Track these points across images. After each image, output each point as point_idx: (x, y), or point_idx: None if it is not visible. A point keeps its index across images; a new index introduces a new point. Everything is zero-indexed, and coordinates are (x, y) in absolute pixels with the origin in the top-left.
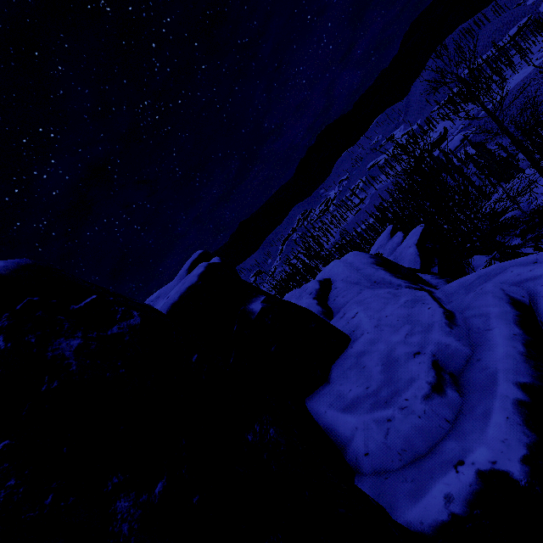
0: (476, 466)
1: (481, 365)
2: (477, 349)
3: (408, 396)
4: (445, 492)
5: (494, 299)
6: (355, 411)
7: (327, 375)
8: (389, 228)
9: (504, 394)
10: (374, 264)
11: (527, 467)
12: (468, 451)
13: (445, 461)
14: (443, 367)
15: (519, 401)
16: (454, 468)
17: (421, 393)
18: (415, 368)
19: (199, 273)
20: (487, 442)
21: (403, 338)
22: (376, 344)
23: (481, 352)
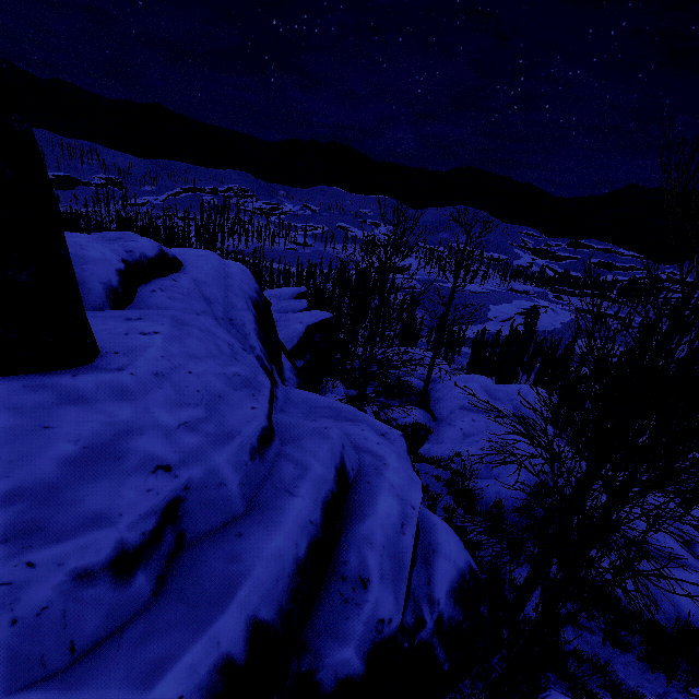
0: None
1: (236, 548)
2: (254, 513)
3: (44, 558)
4: None
5: (329, 452)
6: None
7: None
8: (302, 288)
9: (218, 638)
10: (253, 301)
11: None
12: None
13: None
14: (181, 517)
15: (228, 661)
16: None
17: (82, 560)
18: (130, 496)
19: None
20: None
21: (175, 424)
22: (122, 402)
23: (254, 523)
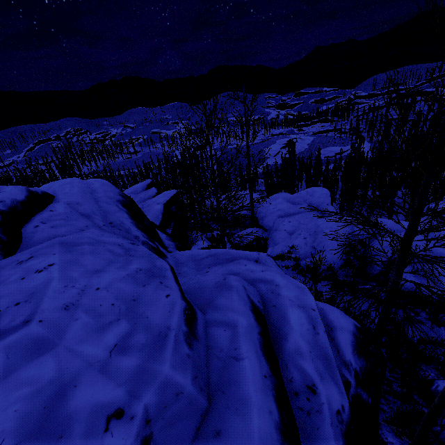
0: None
1: None
2: (217, 398)
3: None
4: None
5: (240, 300)
6: None
7: None
8: (148, 181)
9: None
10: (121, 203)
11: None
12: None
13: None
14: None
15: None
16: None
17: None
18: None
19: None
20: None
21: (105, 354)
22: (40, 359)
23: (224, 411)
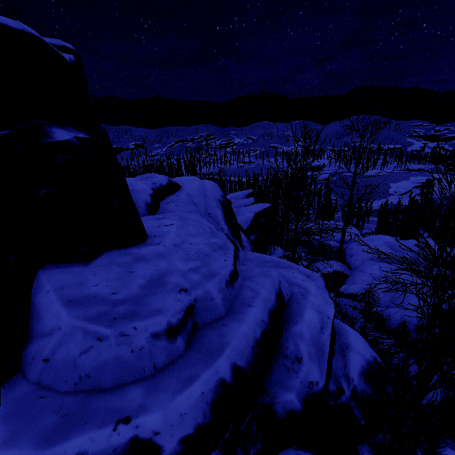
0: (138, 431)
1: (222, 330)
2: (230, 315)
3: (140, 326)
4: (82, 449)
5: (271, 284)
6: (76, 310)
7: (93, 256)
8: (250, 190)
9: (217, 369)
10: (220, 202)
11: (181, 447)
12: (145, 410)
13: (116, 409)
14: (194, 314)
15: (223, 381)
16: (115, 424)
17: (154, 329)
18: (170, 302)
19: (1, 22)
20: (168, 409)
21: (186, 269)
22: (161, 260)
23: (231, 320)
